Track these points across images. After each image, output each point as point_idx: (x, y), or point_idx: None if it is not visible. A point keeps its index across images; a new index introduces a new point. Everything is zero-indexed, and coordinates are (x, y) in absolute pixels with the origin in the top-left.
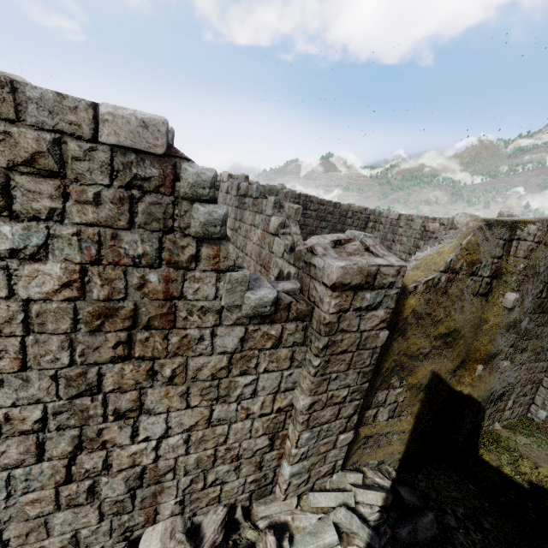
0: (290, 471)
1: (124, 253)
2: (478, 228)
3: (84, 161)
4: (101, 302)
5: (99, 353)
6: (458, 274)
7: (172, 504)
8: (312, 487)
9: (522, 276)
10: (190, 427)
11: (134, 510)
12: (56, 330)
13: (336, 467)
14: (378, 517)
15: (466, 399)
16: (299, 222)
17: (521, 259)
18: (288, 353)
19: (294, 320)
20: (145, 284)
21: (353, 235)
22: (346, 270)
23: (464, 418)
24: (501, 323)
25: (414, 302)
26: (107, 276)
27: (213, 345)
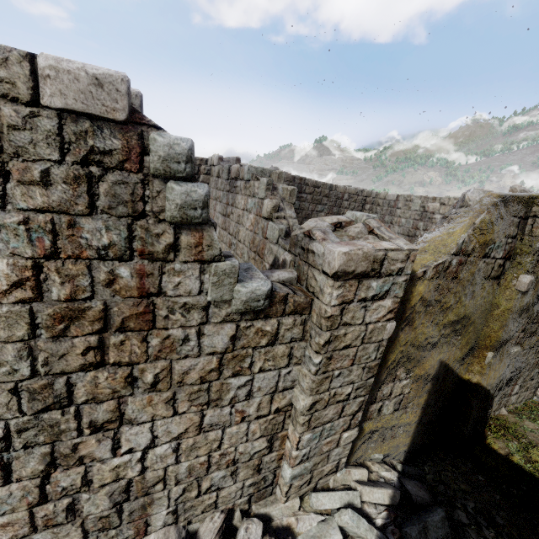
0: (291, 473)
1: (86, 244)
2: (492, 205)
3: (24, 130)
4: (63, 303)
5: (66, 361)
6: (470, 256)
7: (164, 515)
8: (315, 487)
9: (538, 256)
10: (179, 435)
11: (121, 524)
12: (10, 337)
13: (339, 465)
14: (385, 517)
15: (474, 388)
16: (294, 206)
17: (537, 238)
18: (285, 350)
19: (291, 314)
20: (114, 280)
21: (354, 217)
22: (349, 256)
23: (472, 407)
24: (514, 307)
25: (423, 289)
26: (67, 272)
27: (200, 345)
